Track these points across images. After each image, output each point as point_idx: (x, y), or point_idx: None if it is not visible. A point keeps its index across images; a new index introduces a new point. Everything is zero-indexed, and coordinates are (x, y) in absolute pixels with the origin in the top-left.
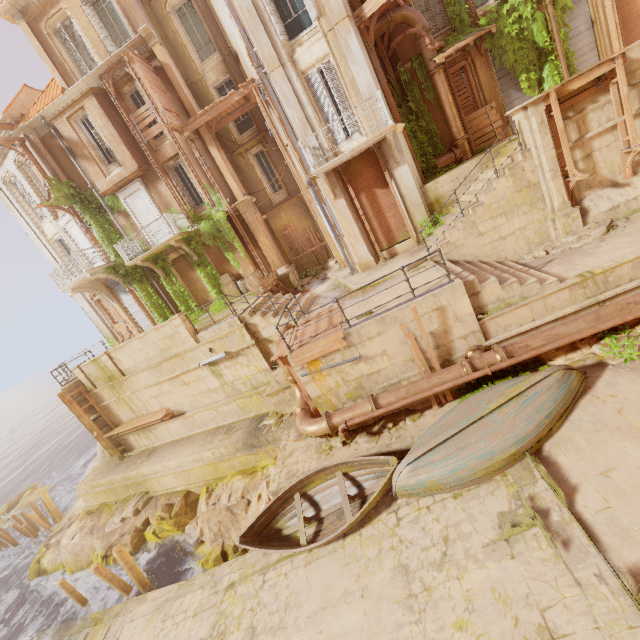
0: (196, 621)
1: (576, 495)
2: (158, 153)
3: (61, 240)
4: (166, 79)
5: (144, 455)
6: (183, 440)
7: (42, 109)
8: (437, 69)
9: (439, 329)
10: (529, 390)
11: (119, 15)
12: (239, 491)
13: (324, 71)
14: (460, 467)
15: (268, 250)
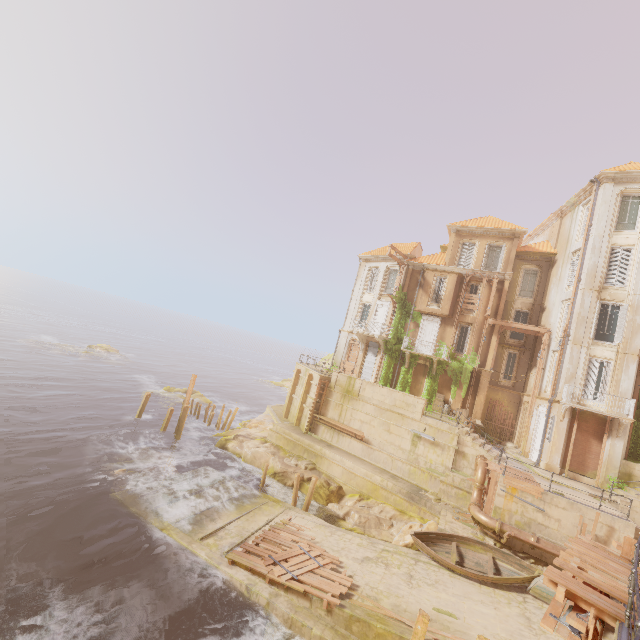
0: (361, 548)
1: None
2: (462, 316)
3: (366, 305)
4: (498, 294)
5: (324, 443)
6: (355, 457)
7: (428, 263)
8: None
9: (602, 537)
10: None
11: (499, 258)
12: (389, 514)
13: (604, 365)
14: None
15: (479, 404)
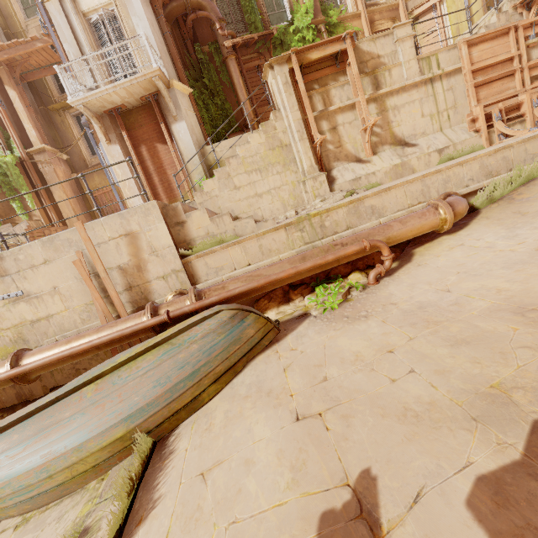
0: None
1: (144, 523)
2: None
3: None
4: None
5: None
6: None
7: None
8: (229, 54)
9: (130, 263)
10: (181, 335)
11: None
12: None
13: (104, 15)
14: (26, 465)
15: (65, 205)
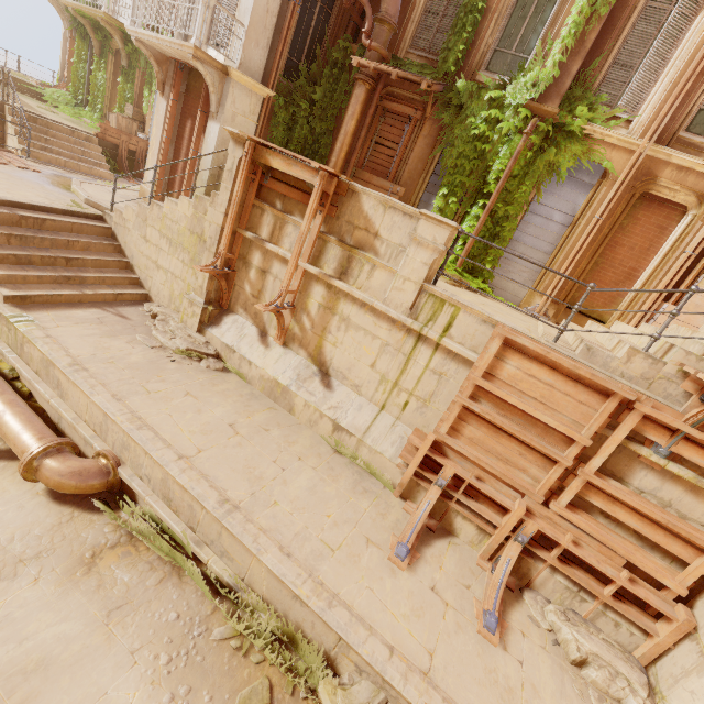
0: None
1: None
2: None
3: None
4: None
5: None
6: None
7: None
8: (359, 75)
9: None
10: None
11: None
12: None
13: None
14: None
15: None
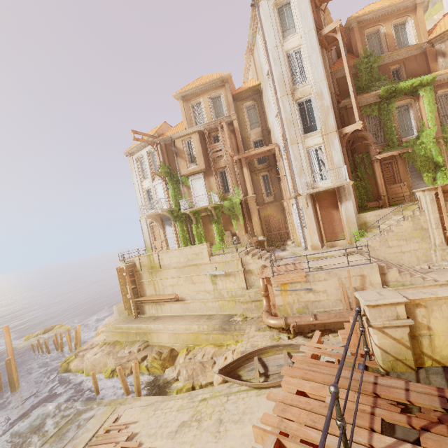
0: (179, 413)
1: None
2: (216, 164)
3: (148, 191)
4: (233, 134)
5: (151, 318)
6: (178, 316)
7: (173, 134)
8: (376, 161)
9: (359, 287)
10: None
11: (222, 105)
12: (210, 354)
13: (318, 150)
14: None
15: (256, 225)
